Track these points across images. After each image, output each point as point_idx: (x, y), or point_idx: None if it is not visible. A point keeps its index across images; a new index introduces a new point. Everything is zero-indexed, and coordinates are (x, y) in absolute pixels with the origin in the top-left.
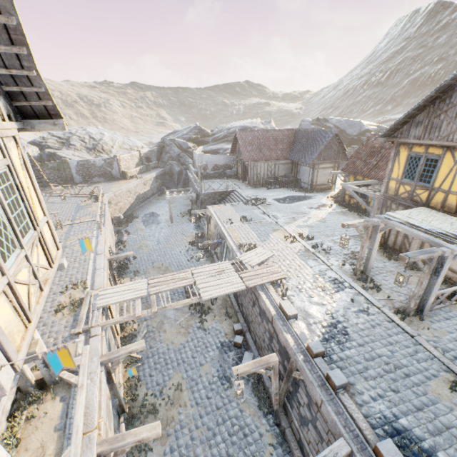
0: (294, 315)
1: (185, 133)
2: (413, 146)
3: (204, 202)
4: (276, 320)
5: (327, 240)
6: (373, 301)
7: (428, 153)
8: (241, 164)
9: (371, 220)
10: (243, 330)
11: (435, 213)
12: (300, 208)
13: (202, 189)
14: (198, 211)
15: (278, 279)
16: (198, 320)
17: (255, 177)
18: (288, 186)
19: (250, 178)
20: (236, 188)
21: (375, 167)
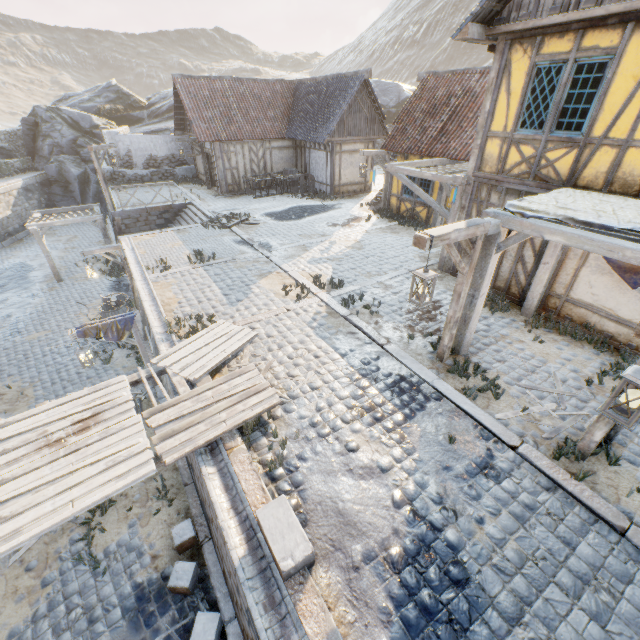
0: (303, 562)
1: (86, 97)
2: (544, 40)
3: (127, 231)
4: (245, 594)
5: (371, 285)
6: (496, 430)
7: (584, 48)
8: (199, 151)
9: (483, 221)
10: (198, 535)
11: (601, 196)
12: (315, 227)
13: (118, 204)
14: (96, 249)
15: (261, 412)
16: (82, 531)
17: (230, 175)
18: (293, 190)
19: (220, 178)
20: (193, 199)
21: (442, 134)
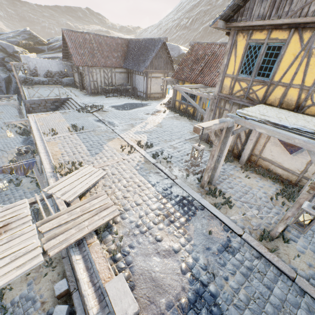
0: None
1: (11, 35)
2: (253, 32)
3: (33, 111)
4: None
5: (166, 147)
6: (231, 226)
7: (271, 38)
8: (76, 70)
9: (227, 120)
10: (70, 288)
11: (278, 109)
12: (137, 114)
13: (28, 96)
14: (13, 120)
15: (108, 220)
16: None
17: (93, 84)
18: (126, 94)
19: (87, 86)
20: (72, 96)
21: (201, 73)
